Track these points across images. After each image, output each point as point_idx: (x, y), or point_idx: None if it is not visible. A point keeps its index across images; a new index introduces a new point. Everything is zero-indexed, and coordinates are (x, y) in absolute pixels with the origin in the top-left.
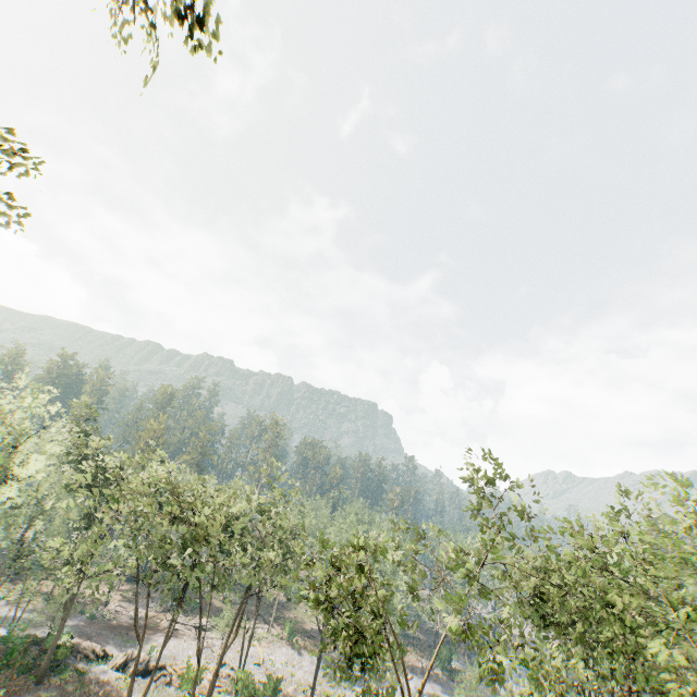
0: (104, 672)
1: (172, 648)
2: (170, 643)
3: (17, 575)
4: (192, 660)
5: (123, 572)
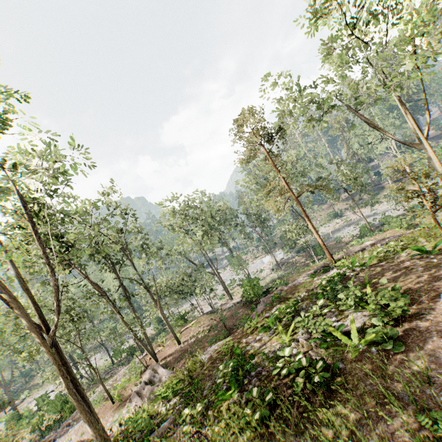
0: None
1: None
2: None
3: None
4: None
5: None
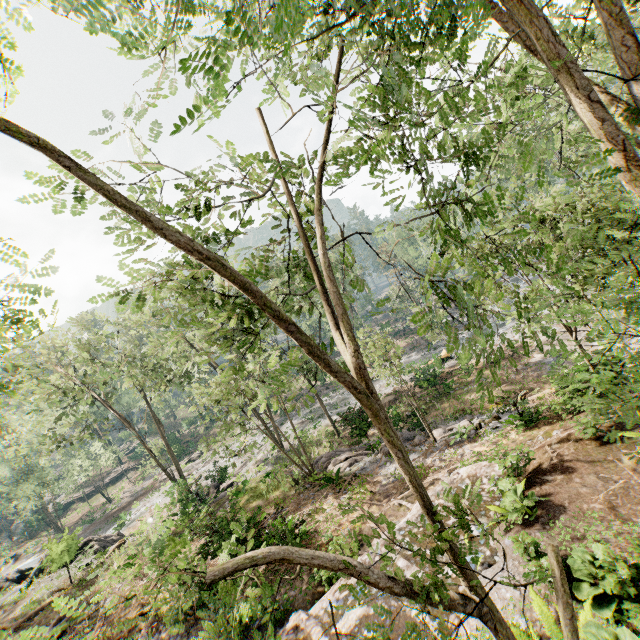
0: (11, 595)
1: (154, 499)
2: (155, 495)
3: (41, 530)
4: (168, 498)
5: (97, 474)
